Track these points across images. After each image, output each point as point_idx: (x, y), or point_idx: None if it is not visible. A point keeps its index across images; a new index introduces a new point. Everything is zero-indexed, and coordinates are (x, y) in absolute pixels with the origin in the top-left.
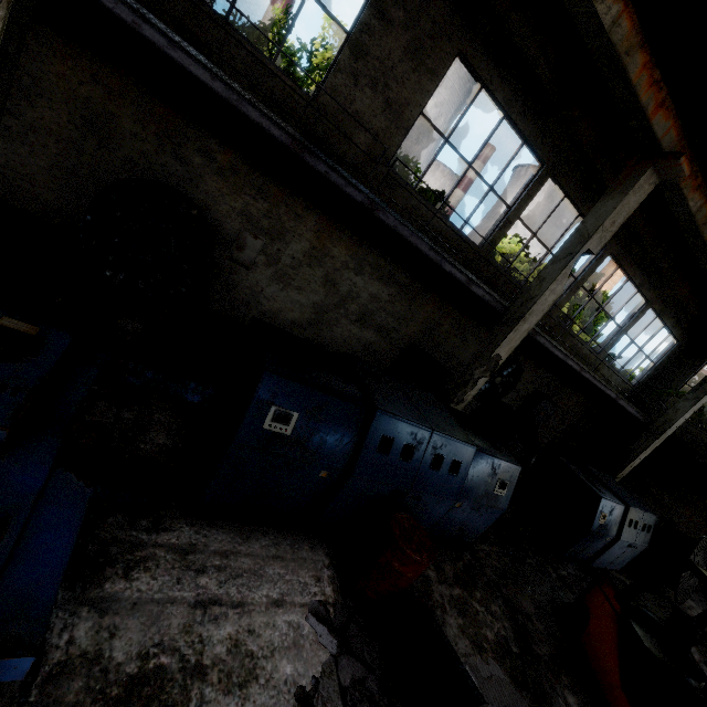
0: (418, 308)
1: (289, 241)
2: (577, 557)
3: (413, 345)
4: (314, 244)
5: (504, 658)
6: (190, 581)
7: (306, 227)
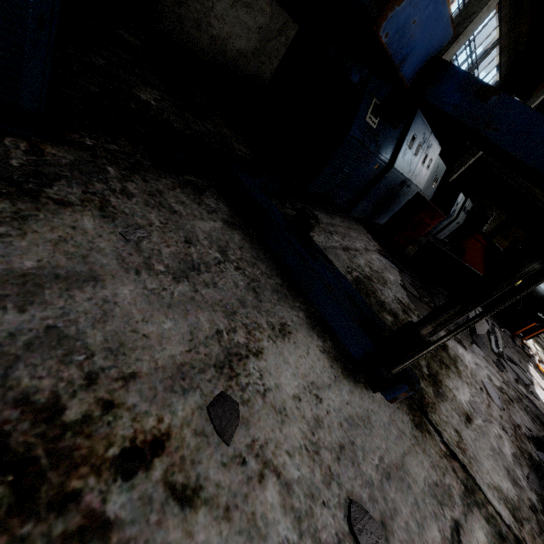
0: None
1: None
2: (432, 232)
3: None
4: None
5: None
6: (332, 238)
7: None
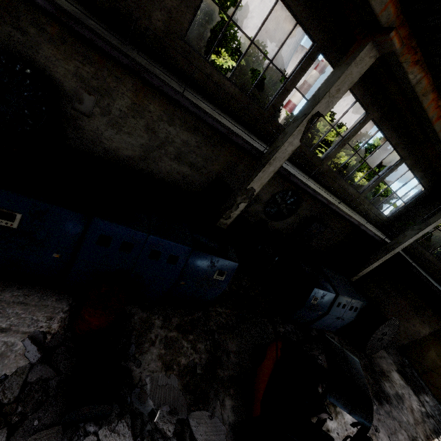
0: (219, 153)
1: (115, 98)
2: (298, 321)
3: (216, 178)
4: (134, 101)
5: (186, 375)
6: None
7: (126, 87)
